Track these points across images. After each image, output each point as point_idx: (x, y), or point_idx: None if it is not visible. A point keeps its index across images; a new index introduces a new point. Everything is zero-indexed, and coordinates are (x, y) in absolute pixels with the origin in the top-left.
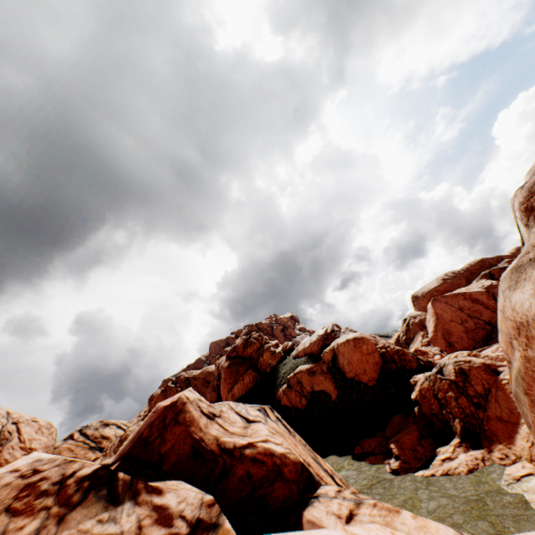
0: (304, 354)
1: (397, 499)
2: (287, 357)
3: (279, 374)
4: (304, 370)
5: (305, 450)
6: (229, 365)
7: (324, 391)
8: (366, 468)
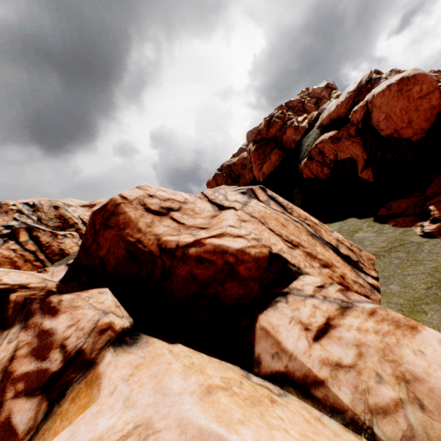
0: (329, 121)
1: (423, 266)
2: (311, 129)
3: (302, 149)
4: (327, 139)
5: (300, 227)
6: (255, 149)
7: (349, 157)
8: (388, 230)
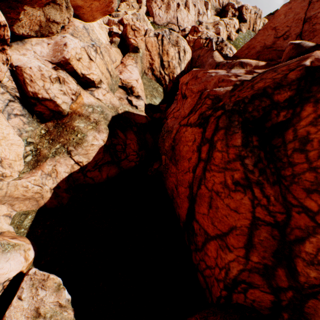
0: None
1: None
2: None
3: None
4: None
5: None
6: None
7: None
8: None
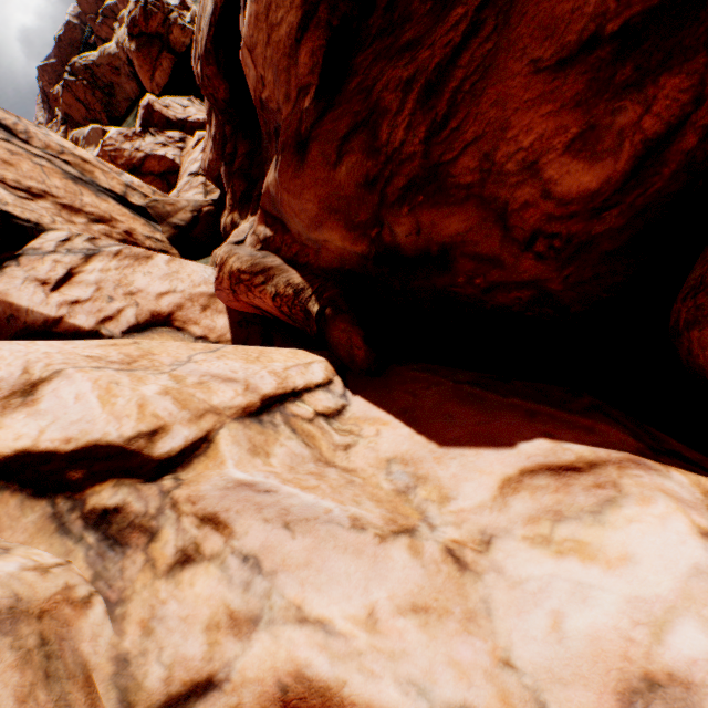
0: None
1: None
2: None
3: None
4: None
5: None
6: (138, 49)
7: None
8: None
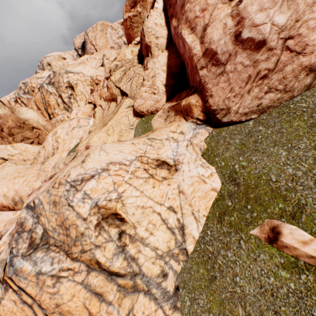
0: None
1: None
2: None
3: None
4: None
5: None
6: None
7: None
8: None
